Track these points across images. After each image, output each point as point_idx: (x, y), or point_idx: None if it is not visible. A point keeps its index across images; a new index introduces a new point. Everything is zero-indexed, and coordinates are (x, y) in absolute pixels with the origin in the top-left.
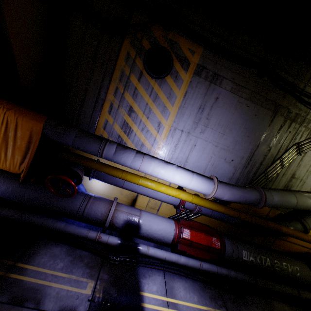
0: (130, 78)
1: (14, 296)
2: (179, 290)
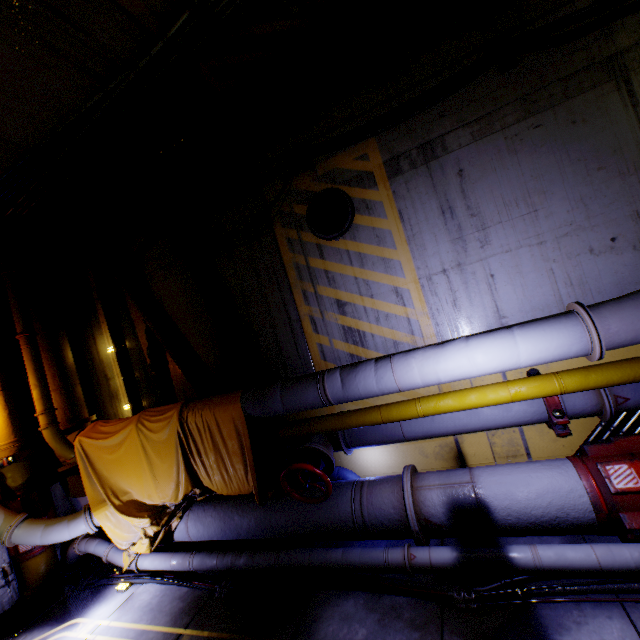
0: (311, 265)
1: None
2: None
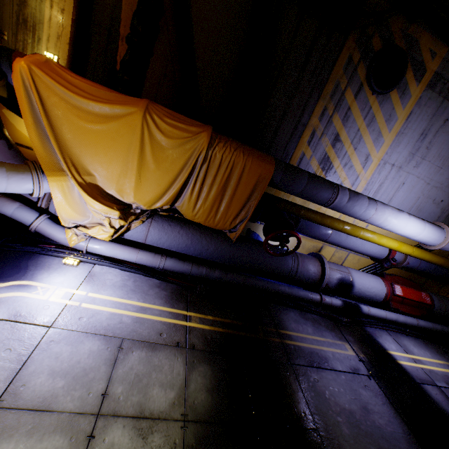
0: (345, 94)
1: (308, 360)
2: (411, 347)
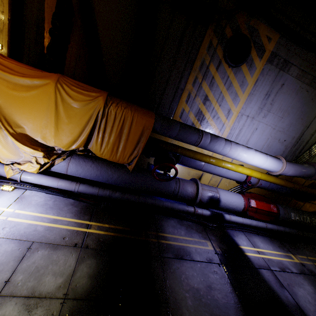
0: (209, 67)
1: (175, 254)
2: (259, 243)
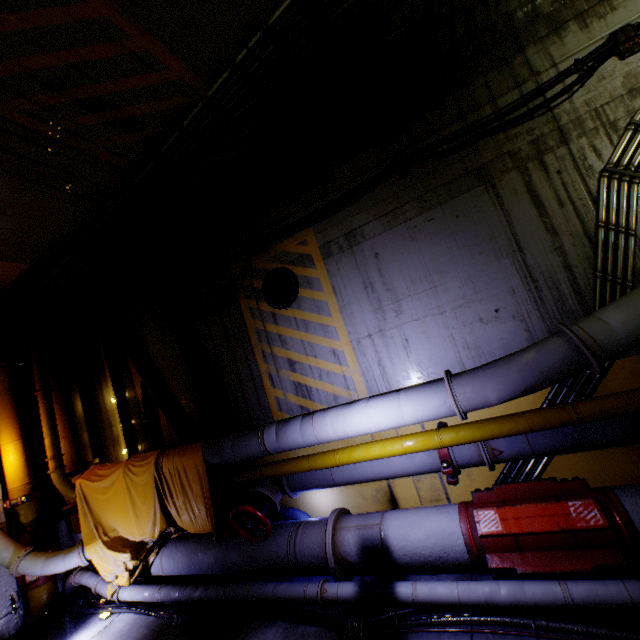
0: (268, 329)
1: None
2: None
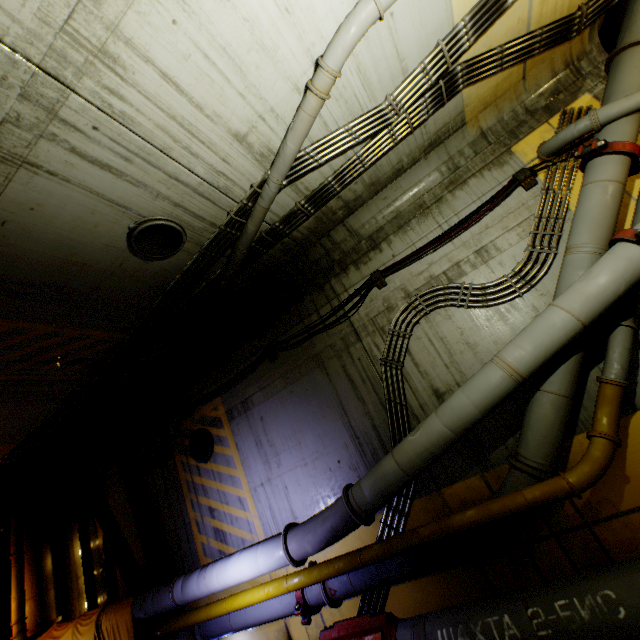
0: (195, 480)
1: None
2: None
